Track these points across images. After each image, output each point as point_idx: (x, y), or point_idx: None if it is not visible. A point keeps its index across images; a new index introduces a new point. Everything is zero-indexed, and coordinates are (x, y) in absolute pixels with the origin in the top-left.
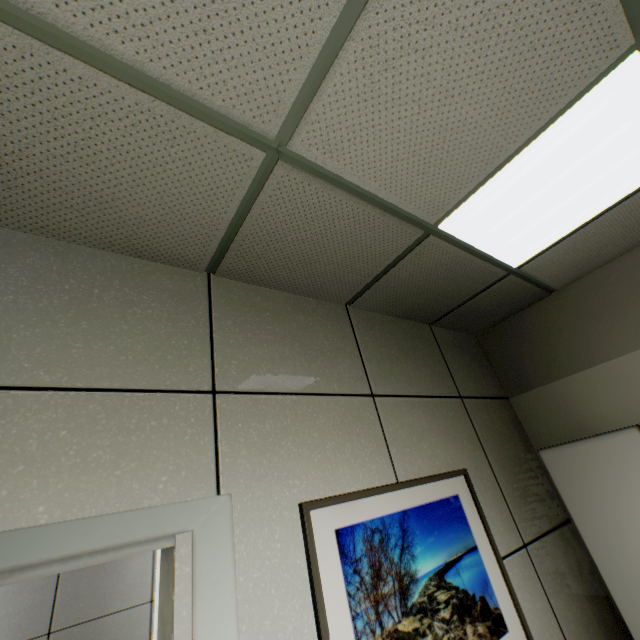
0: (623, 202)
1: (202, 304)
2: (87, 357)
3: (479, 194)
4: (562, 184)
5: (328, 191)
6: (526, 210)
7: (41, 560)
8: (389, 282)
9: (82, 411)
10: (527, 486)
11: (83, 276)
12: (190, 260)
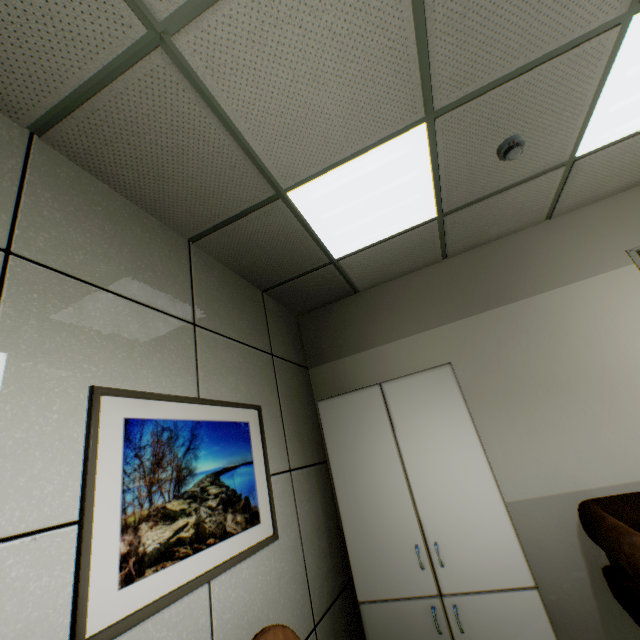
0: (406, 233)
1: (14, 159)
2: None
3: (322, 179)
4: (375, 200)
5: (201, 108)
6: (351, 210)
7: None
8: (236, 232)
9: None
10: (304, 432)
11: None
12: (11, 103)
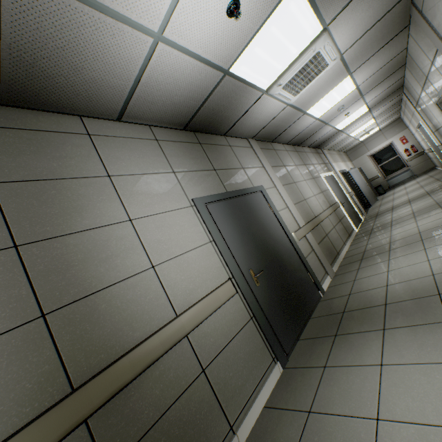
0: None
1: None
2: None
3: None
4: None
5: None
6: None
7: None
8: None
9: None
10: None
11: None
12: None
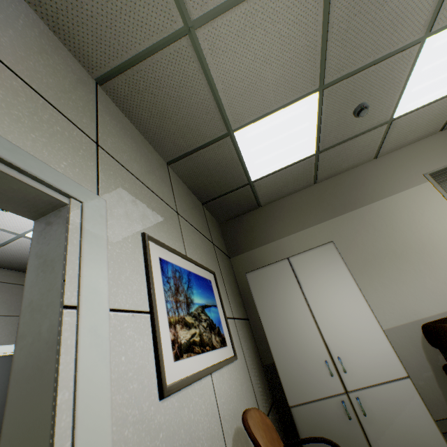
0: (296, 164)
1: (92, 94)
2: (12, 52)
3: (256, 124)
4: (283, 140)
5: (200, 73)
6: (268, 146)
7: None
8: (198, 158)
9: (7, 80)
10: (235, 296)
11: (11, 4)
12: (92, 62)
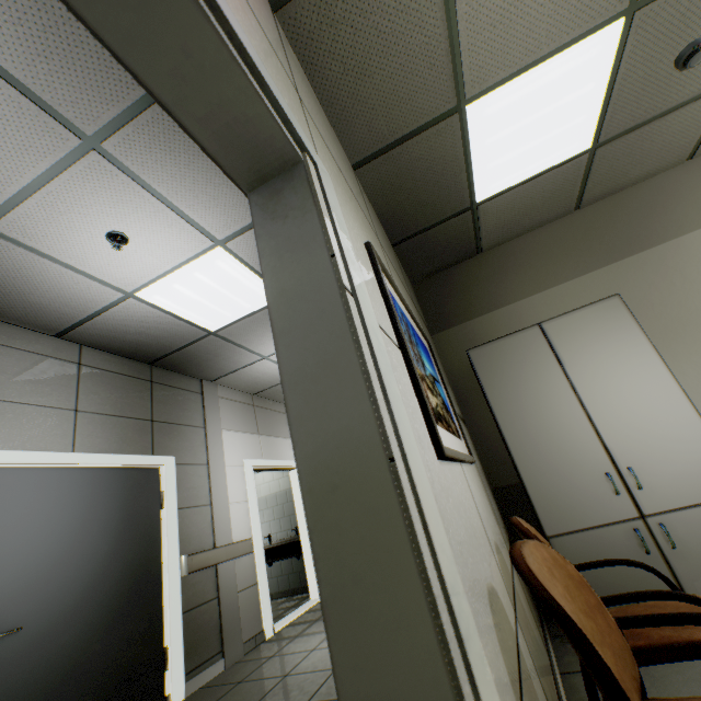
0: (554, 170)
1: (273, 21)
2: None
3: (506, 88)
4: (543, 120)
5: None
6: (515, 134)
7: (221, 8)
8: (401, 157)
9: None
10: (449, 387)
11: None
12: None
